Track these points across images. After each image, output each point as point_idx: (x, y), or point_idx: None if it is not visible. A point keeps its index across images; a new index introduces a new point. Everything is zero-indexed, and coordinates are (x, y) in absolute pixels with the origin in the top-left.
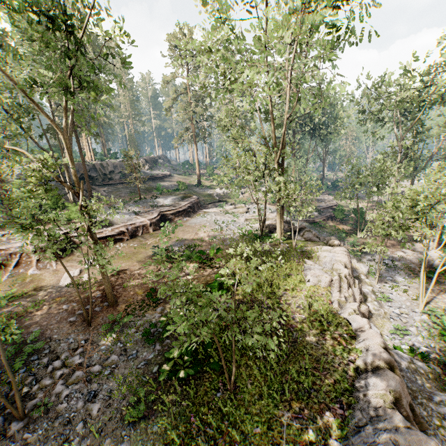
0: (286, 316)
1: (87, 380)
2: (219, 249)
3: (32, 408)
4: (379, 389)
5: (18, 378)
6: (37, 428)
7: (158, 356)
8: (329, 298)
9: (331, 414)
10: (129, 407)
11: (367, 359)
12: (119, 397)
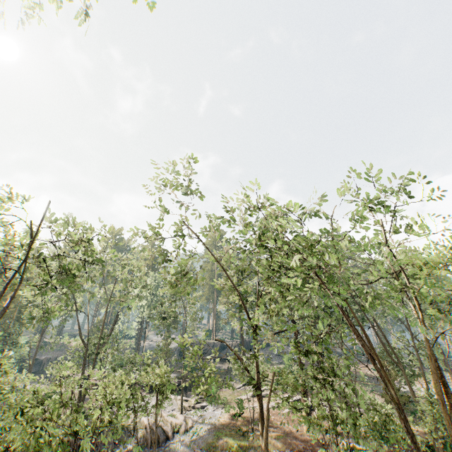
0: None
1: None
2: None
3: None
4: None
5: None
6: None
7: None
8: None
9: None
10: None
11: None
12: None
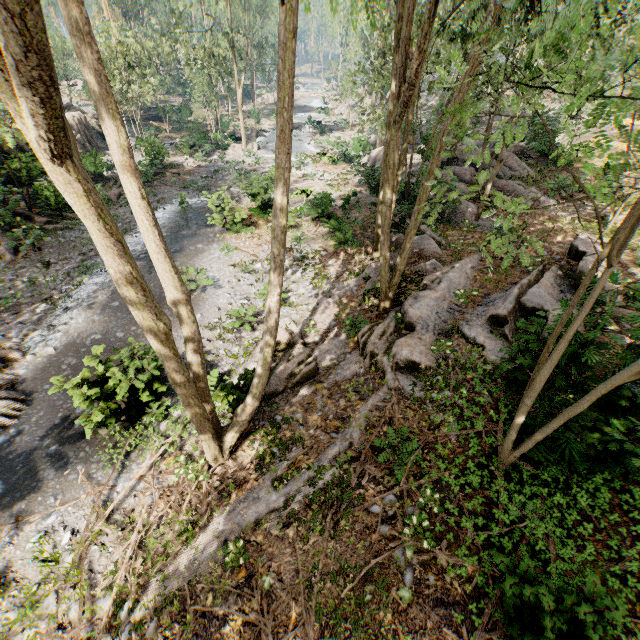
0: None
1: None
2: None
3: None
4: None
5: None
6: None
7: None
8: None
9: None
10: None
11: None
12: None
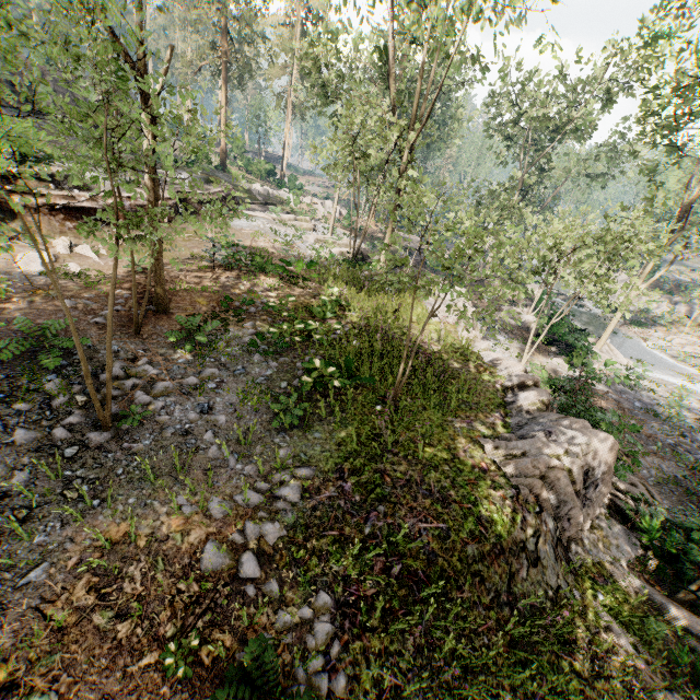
0: (421, 346)
1: (184, 392)
2: (314, 262)
3: (112, 418)
4: (532, 400)
5: (54, 385)
6: (137, 439)
7: (279, 373)
8: (458, 336)
9: (495, 419)
10: (281, 412)
11: (513, 383)
12: (255, 407)
